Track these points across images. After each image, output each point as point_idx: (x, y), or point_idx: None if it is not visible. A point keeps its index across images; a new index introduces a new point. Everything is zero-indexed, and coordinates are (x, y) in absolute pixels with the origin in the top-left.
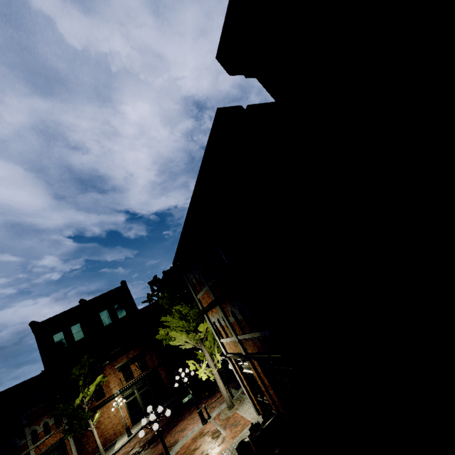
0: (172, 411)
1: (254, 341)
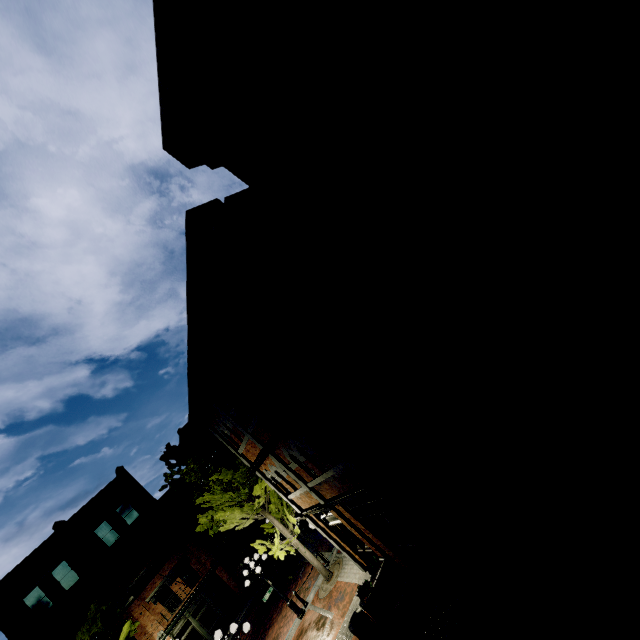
0: (253, 622)
1: (329, 483)
